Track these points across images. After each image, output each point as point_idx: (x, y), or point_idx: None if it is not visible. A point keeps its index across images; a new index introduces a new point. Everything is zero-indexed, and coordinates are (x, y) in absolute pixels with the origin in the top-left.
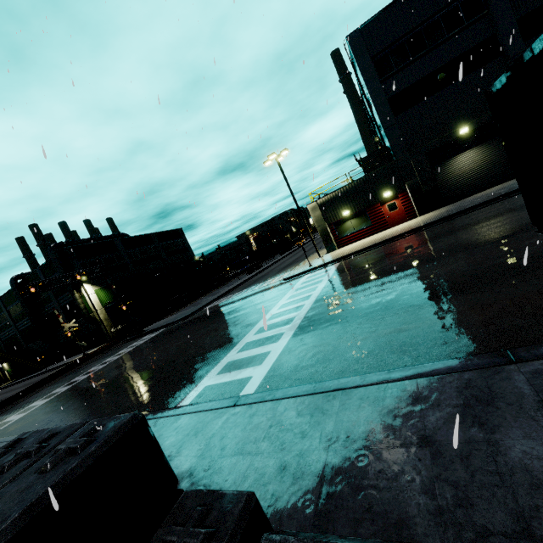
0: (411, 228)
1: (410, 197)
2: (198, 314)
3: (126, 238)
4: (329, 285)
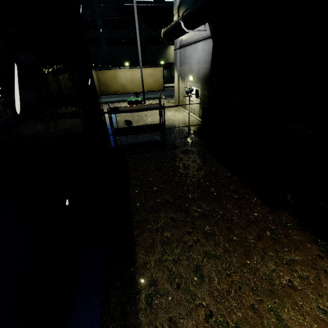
0: None
1: None
2: None
3: None
4: None
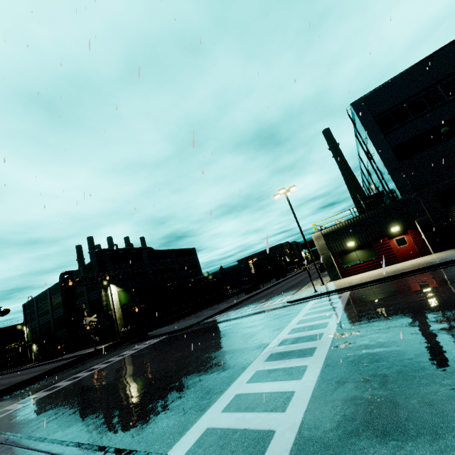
0: (433, 263)
1: (421, 233)
2: (200, 326)
3: (151, 251)
4: (348, 314)
